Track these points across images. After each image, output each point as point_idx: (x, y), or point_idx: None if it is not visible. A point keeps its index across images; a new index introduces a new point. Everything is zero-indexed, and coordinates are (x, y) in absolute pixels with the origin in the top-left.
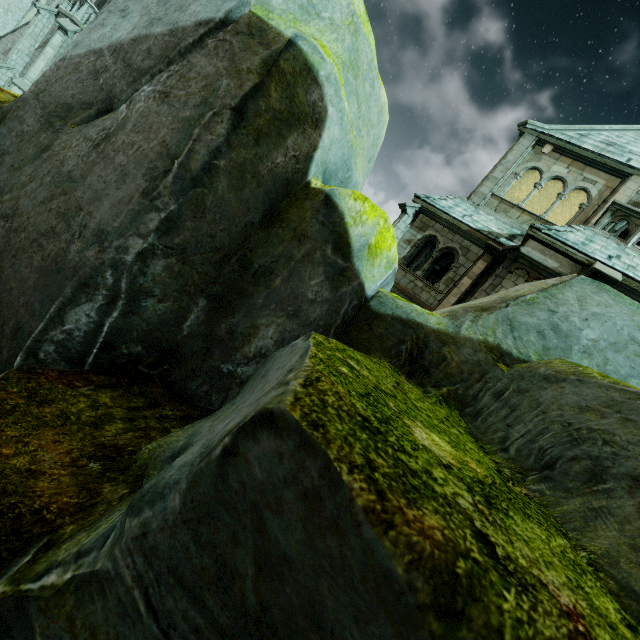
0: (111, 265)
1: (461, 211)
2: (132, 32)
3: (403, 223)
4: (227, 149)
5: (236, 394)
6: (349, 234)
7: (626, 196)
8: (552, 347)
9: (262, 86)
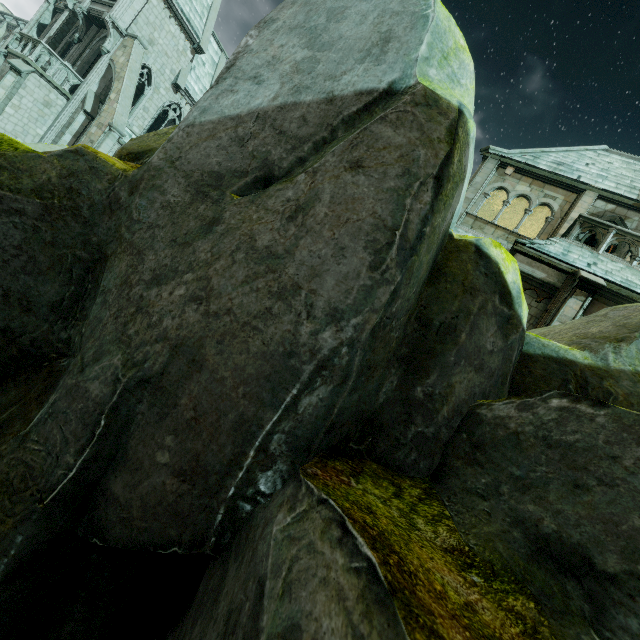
0: (348, 344)
1: None
2: (275, 99)
3: None
4: (431, 216)
5: (459, 460)
6: (507, 282)
7: (584, 209)
8: None
9: (451, 153)
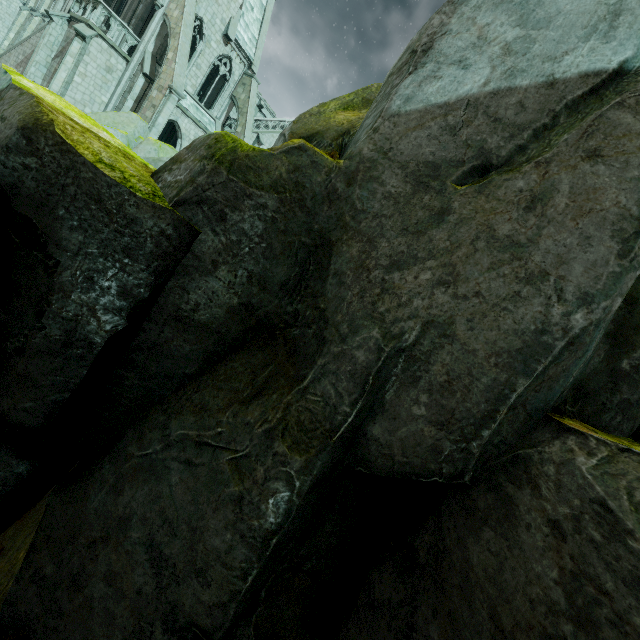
0: (595, 324)
1: None
2: (486, 85)
3: None
4: None
5: None
6: None
7: None
8: None
9: None
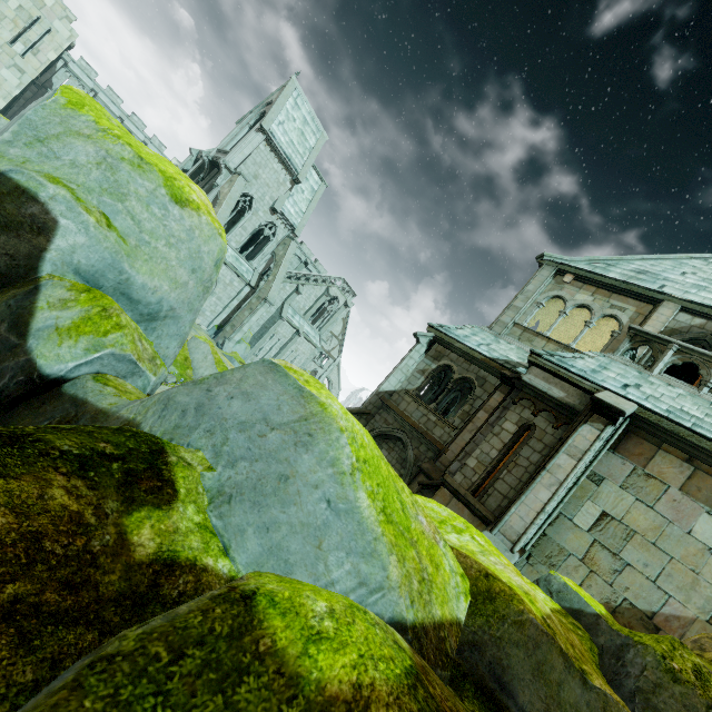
0: None
1: (478, 340)
2: None
3: (416, 352)
4: None
5: None
6: (35, 316)
7: (660, 322)
8: (183, 425)
9: None
